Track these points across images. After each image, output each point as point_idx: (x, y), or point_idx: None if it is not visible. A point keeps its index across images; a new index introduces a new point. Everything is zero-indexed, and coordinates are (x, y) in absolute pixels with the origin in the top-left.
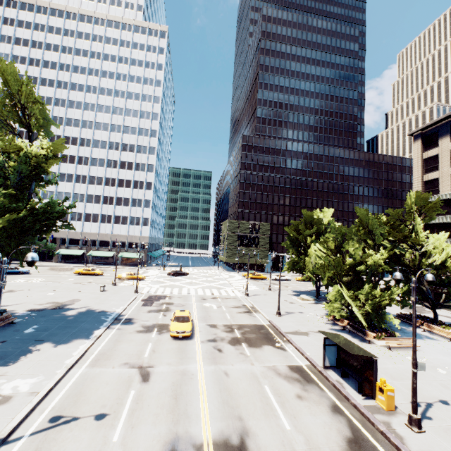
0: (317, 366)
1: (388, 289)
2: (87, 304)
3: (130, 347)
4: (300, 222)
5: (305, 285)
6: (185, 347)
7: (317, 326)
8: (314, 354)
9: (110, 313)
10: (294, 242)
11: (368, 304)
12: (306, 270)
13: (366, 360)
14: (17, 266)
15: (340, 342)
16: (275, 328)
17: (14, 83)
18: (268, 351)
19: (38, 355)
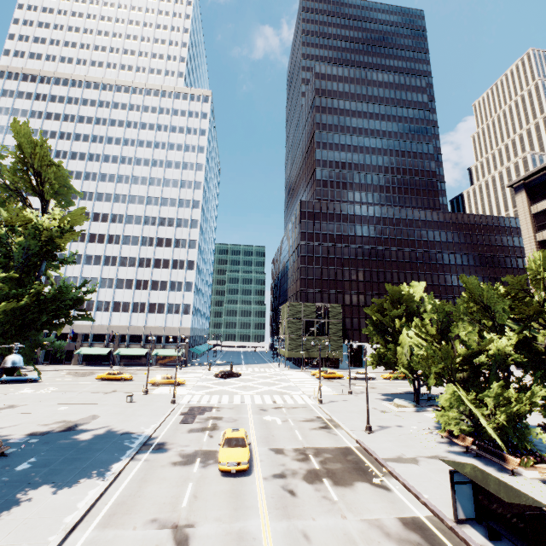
0: (445, 519)
1: (525, 388)
2: (107, 423)
3: (161, 491)
4: (384, 300)
5: (396, 384)
6: (241, 487)
7: (427, 447)
8: (435, 497)
9: (137, 435)
10: (378, 326)
11: (502, 413)
12: (398, 364)
13: (531, 512)
14: (27, 371)
15: (480, 479)
16: (368, 453)
17: (29, 145)
18: (365, 493)
19: (27, 509)
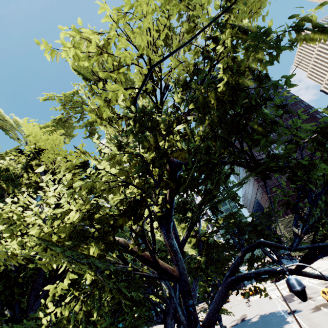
0: None
1: None
2: (255, 313)
3: (321, 318)
4: None
5: None
6: None
7: None
8: None
9: (277, 311)
10: None
11: None
12: None
13: None
14: None
15: None
16: None
17: None
18: None
19: None
